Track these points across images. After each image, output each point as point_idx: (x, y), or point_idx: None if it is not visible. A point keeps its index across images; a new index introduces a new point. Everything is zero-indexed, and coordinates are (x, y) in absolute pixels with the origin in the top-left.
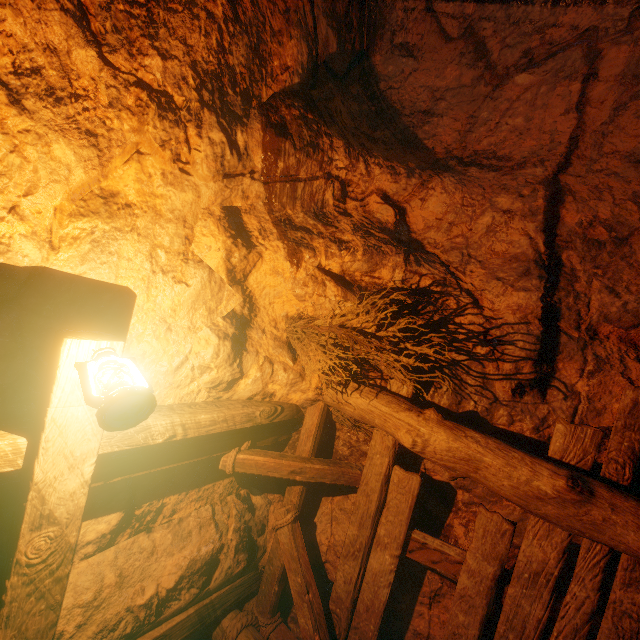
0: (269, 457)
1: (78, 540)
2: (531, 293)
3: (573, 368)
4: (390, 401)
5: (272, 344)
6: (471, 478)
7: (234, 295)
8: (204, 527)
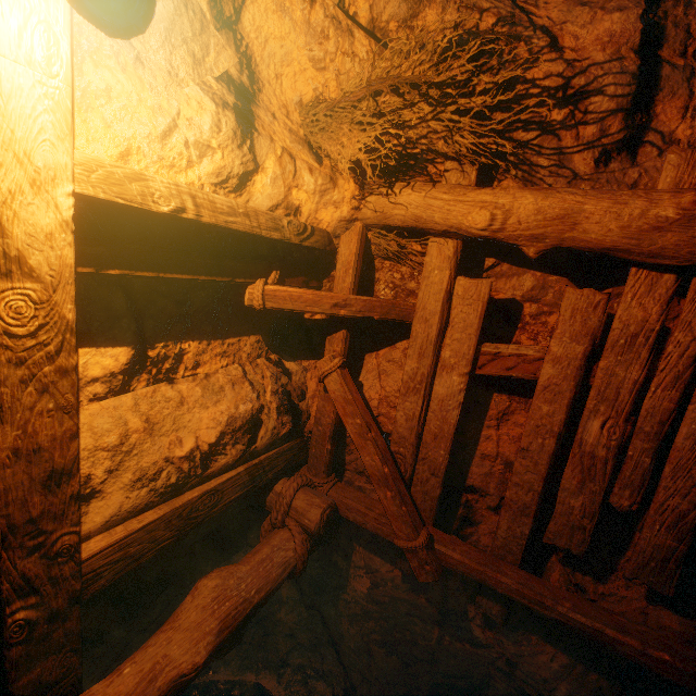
0: (305, 290)
1: (79, 373)
2: (628, 12)
3: (675, 108)
4: (452, 187)
5: (288, 136)
6: (564, 244)
7: (225, 49)
8: (237, 385)
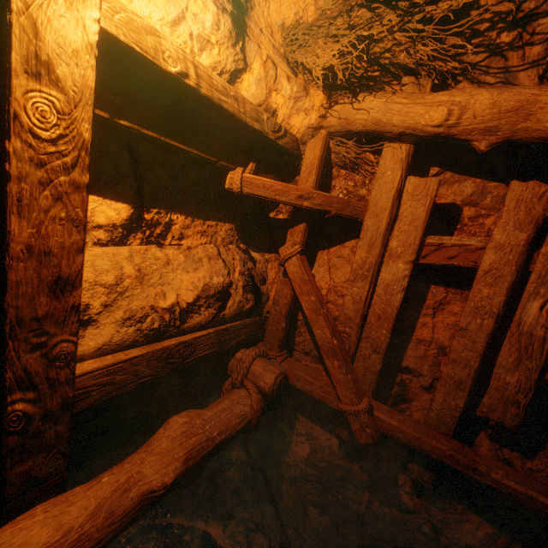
0: (275, 181)
1: (87, 217)
2: None
3: None
4: (411, 93)
5: (271, 49)
6: (515, 136)
7: None
8: (213, 260)
